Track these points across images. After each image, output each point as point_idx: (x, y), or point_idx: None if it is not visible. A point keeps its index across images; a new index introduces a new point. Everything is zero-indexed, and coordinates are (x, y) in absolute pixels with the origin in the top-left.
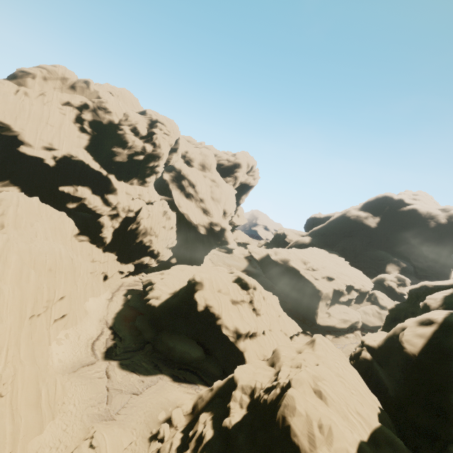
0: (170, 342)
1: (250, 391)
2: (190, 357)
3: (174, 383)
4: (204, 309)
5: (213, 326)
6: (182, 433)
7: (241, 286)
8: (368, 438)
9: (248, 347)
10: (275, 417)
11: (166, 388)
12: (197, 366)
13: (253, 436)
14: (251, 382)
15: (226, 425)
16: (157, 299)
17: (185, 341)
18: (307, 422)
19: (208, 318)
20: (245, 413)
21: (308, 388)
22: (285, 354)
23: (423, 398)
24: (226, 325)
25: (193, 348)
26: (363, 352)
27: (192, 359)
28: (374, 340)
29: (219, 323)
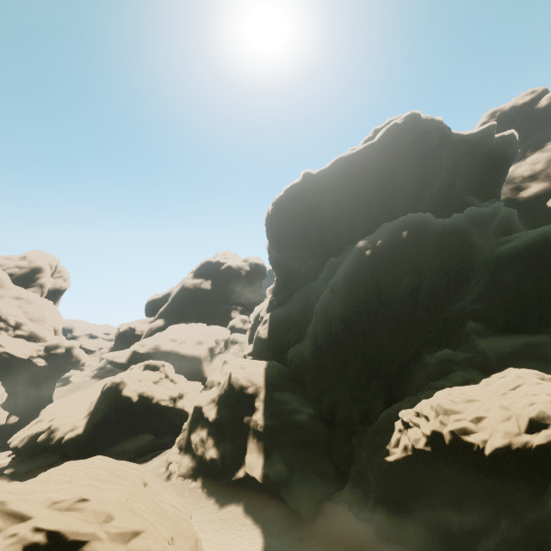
0: (119, 448)
1: (212, 400)
2: (145, 442)
3: (147, 463)
4: (139, 398)
5: (149, 409)
6: (186, 455)
7: (152, 370)
8: (266, 367)
9: (185, 403)
10: (233, 386)
11: (146, 468)
12: (153, 446)
13: (228, 405)
14: (209, 397)
15: (211, 418)
16: (74, 430)
17: (130, 439)
18: (246, 376)
19: (144, 404)
20: (217, 406)
21: (238, 368)
22: (216, 377)
23: (276, 351)
24: (162, 398)
25: (141, 437)
26: (248, 358)
27: (147, 443)
28: (249, 349)
29: (156, 401)
